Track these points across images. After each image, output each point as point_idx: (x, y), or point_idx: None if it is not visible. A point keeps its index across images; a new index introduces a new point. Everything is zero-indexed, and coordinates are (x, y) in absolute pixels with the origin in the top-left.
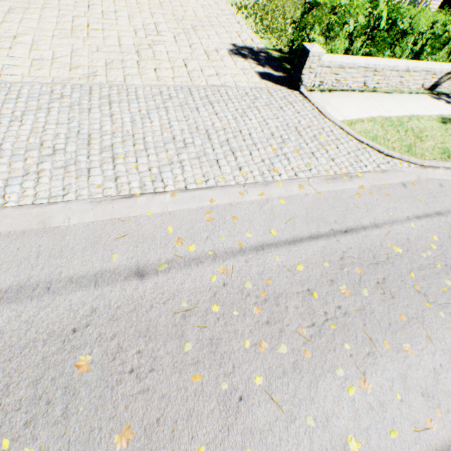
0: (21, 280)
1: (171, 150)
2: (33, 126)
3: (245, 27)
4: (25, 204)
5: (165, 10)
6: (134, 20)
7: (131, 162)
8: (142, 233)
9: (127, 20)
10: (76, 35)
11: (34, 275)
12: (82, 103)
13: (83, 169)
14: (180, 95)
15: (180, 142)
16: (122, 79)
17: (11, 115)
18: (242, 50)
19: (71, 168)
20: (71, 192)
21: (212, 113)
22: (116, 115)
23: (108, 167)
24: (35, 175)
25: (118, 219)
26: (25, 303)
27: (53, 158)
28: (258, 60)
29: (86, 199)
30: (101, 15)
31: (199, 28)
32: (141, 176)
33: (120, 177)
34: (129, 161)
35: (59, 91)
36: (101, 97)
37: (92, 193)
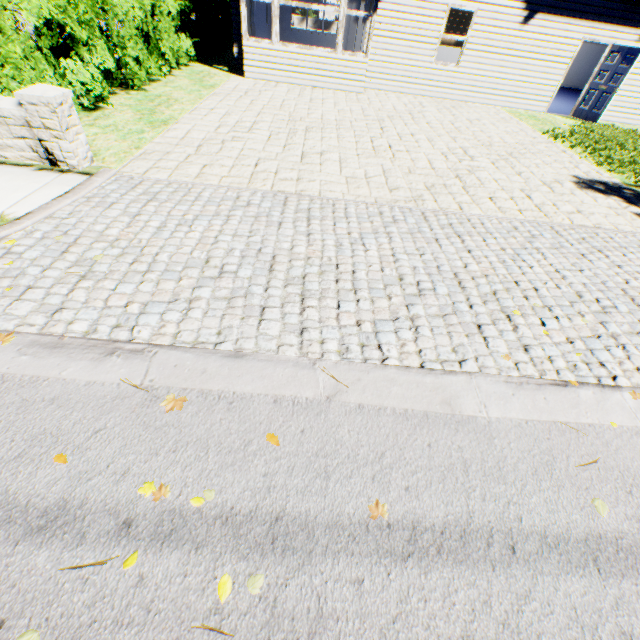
0: (457, 514)
1: (586, 314)
2: (379, 253)
3: (575, 157)
4: (409, 364)
5: (465, 135)
6: (436, 144)
7: (534, 324)
8: (623, 464)
9: (427, 143)
10: (380, 155)
11: (474, 509)
12: (423, 231)
13: (469, 323)
14: (543, 233)
15: (593, 303)
16: (454, 206)
17: (348, 237)
18: (591, 183)
19: (452, 319)
20: (468, 358)
21: (611, 265)
22: (474, 250)
23: (505, 326)
24: (408, 322)
25: (564, 424)
26: (483, 571)
27: (423, 301)
28: (624, 198)
29: (494, 374)
30: (397, 137)
31: (516, 155)
32: (561, 350)
33: (530, 346)
34: (531, 322)
35: (388, 214)
36: (441, 226)
37: (500, 366)
